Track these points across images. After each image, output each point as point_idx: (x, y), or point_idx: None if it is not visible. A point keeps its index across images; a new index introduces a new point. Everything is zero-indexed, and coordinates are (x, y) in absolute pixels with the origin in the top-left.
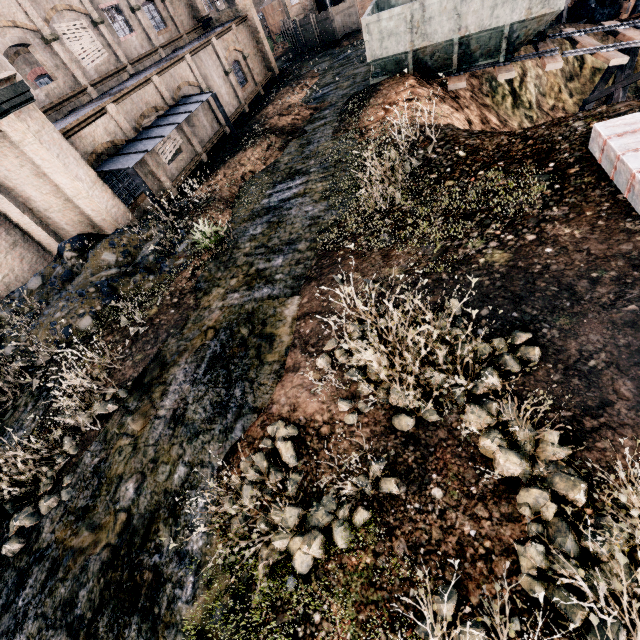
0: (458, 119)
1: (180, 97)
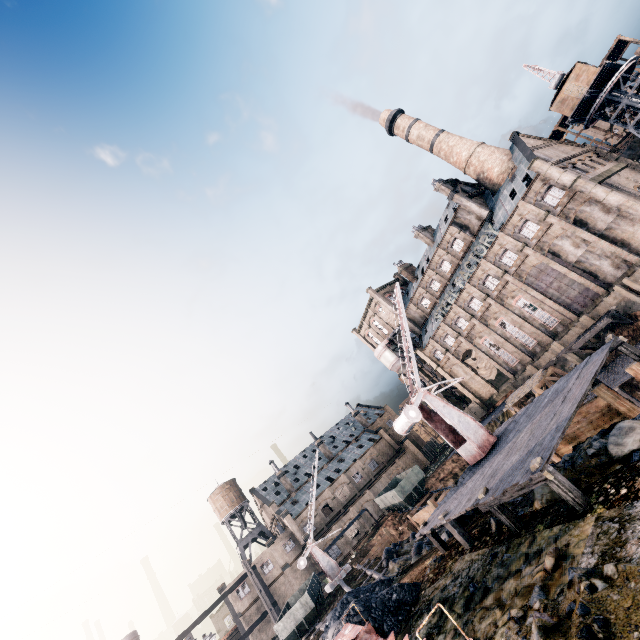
0: (393, 535)
1: (362, 508)
